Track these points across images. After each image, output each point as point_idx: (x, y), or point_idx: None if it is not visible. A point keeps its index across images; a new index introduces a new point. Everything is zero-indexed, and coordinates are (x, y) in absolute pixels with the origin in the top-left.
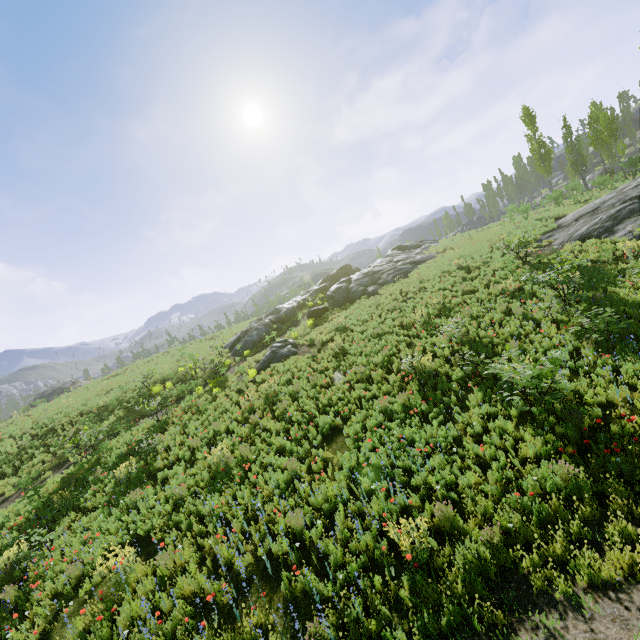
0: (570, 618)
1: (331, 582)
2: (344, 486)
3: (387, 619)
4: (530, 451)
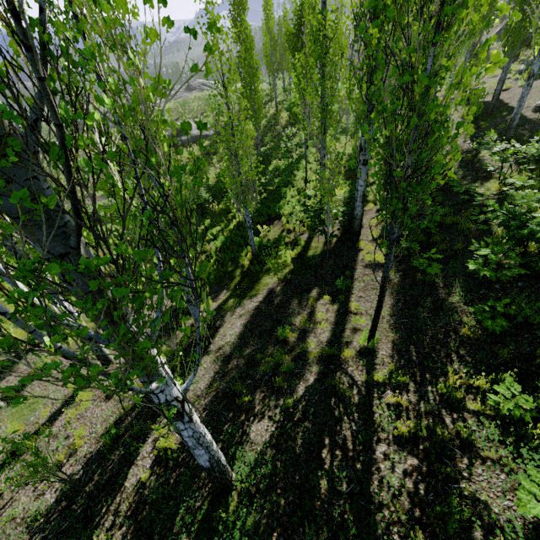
0: None
1: None
2: None
3: None
4: None
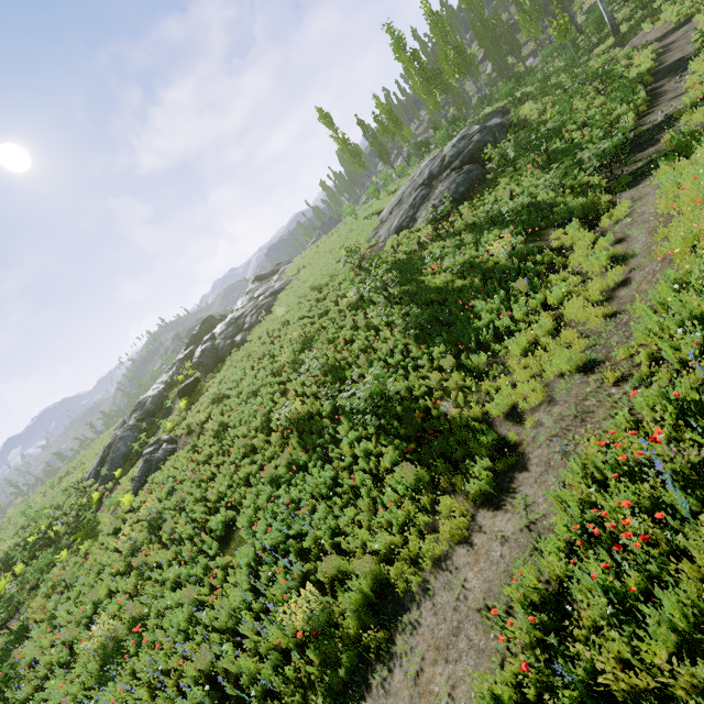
0: (423, 603)
1: (252, 701)
2: (247, 587)
3: (303, 703)
4: (386, 463)
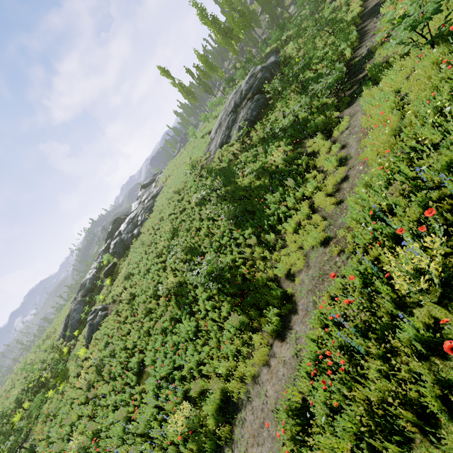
0: (247, 406)
1: None
2: (154, 405)
3: None
4: (224, 313)
